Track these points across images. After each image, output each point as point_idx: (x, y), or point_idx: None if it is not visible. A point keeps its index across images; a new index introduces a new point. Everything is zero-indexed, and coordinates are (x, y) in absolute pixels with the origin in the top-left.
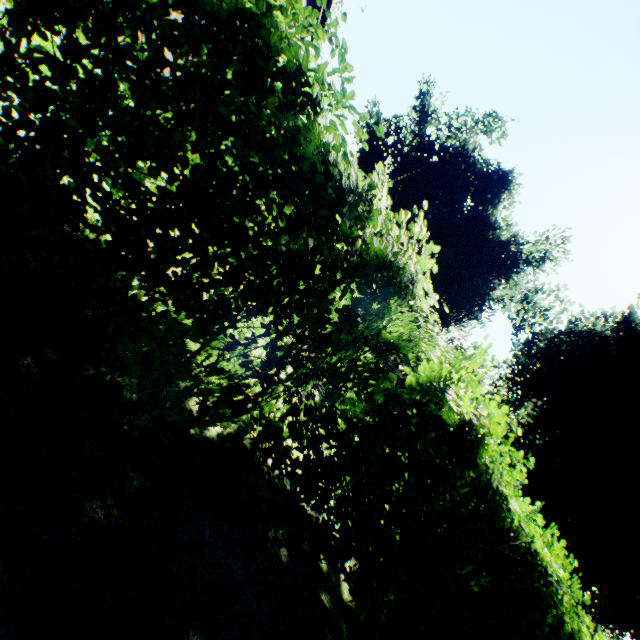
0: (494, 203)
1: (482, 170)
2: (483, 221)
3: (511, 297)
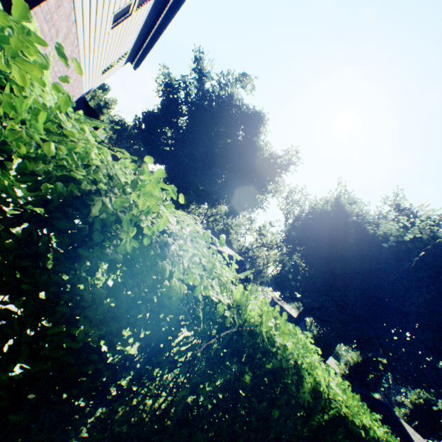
0: (257, 135)
1: (245, 112)
2: (253, 148)
3: (276, 189)
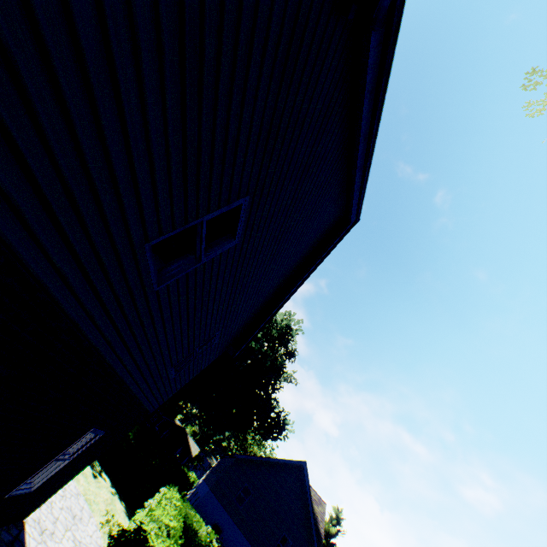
0: None
1: None
2: None
3: None
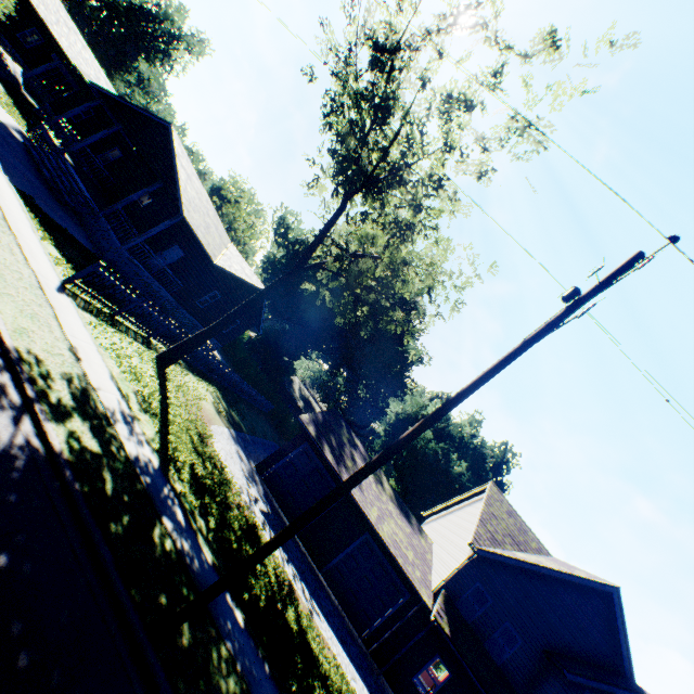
0: None
1: (411, 305)
2: (404, 362)
3: None
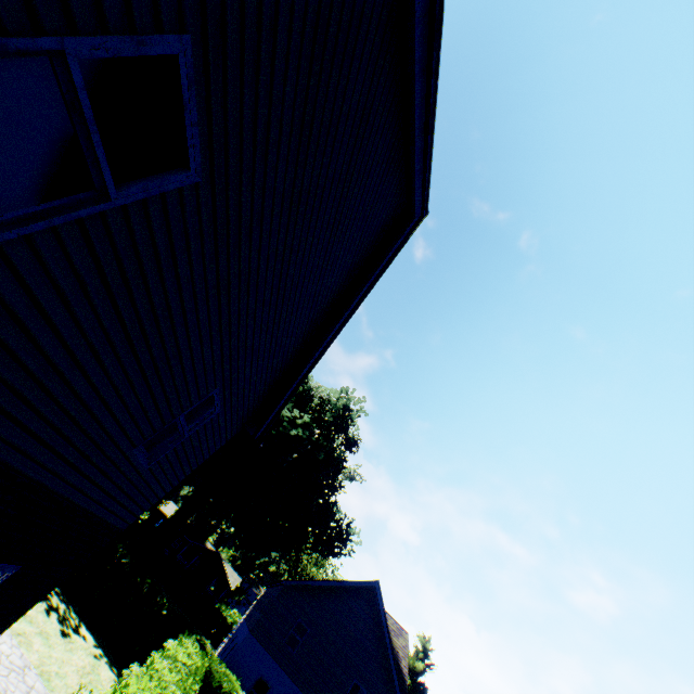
0: None
1: None
2: None
3: None
